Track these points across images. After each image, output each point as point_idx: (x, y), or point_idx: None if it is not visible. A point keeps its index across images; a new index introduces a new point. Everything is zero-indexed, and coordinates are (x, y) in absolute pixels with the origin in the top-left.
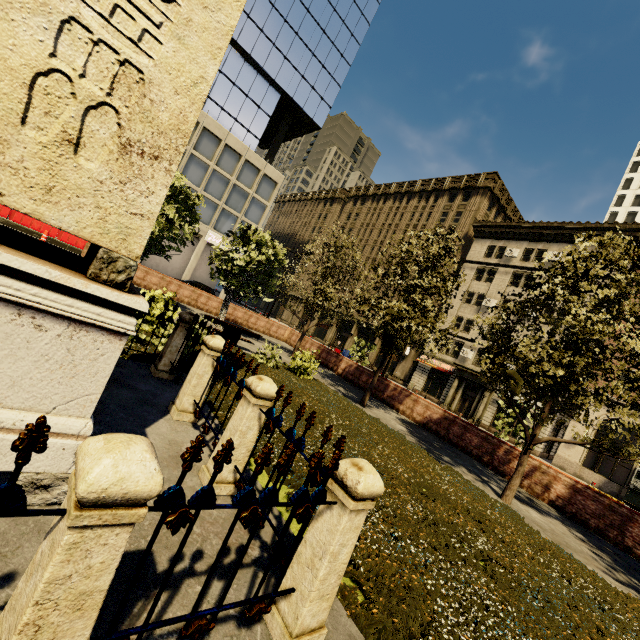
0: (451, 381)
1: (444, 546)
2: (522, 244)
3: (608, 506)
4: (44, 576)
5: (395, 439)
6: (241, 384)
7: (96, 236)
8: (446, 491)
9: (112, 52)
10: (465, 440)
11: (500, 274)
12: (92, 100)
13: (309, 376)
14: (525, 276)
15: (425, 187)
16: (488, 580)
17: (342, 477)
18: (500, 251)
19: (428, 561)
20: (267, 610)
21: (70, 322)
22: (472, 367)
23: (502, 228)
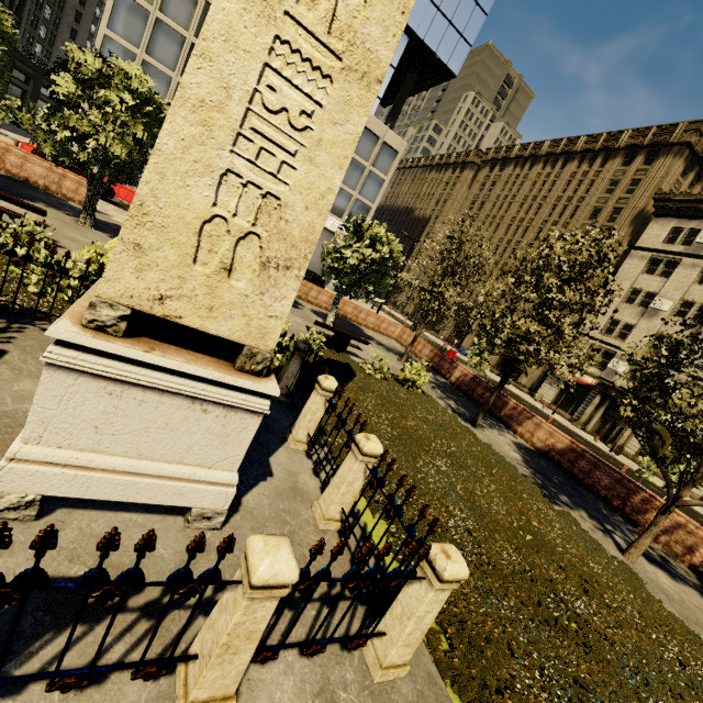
0: (591, 397)
1: (537, 604)
2: None
3: None
4: (232, 621)
5: (505, 472)
6: (350, 434)
7: (242, 338)
8: (553, 541)
9: (257, 189)
10: (593, 478)
11: (684, 267)
12: (241, 232)
13: (417, 389)
14: None
15: (590, 145)
16: (578, 647)
17: (432, 560)
18: (690, 235)
19: (515, 618)
20: (364, 645)
21: (225, 406)
22: (622, 383)
23: (699, 203)
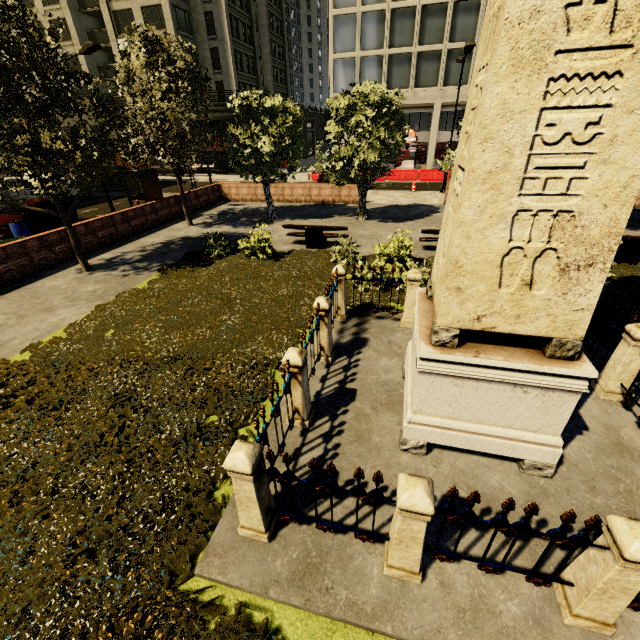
0: None
1: None
2: None
3: None
4: (606, 575)
5: None
6: None
7: (549, 332)
8: None
9: (546, 213)
10: None
11: None
12: (536, 252)
13: None
14: None
15: None
16: None
17: None
18: None
19: None
20: None
21: (542, 388)
22: None
23: None
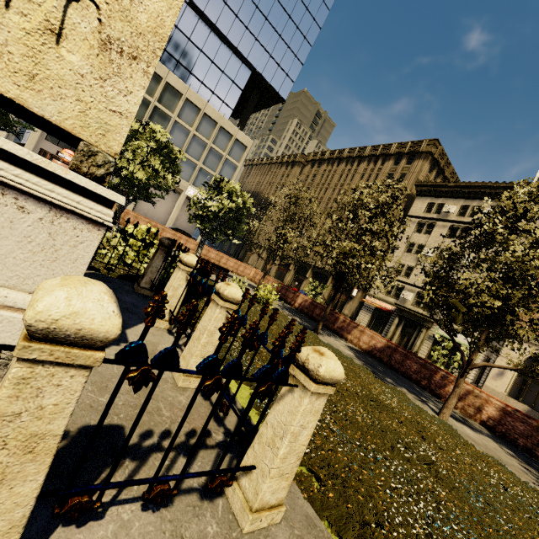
0: (392, 319)
1: (391, 448)
2: (459, 201)
3: (536, 427)
4: None
5: (344, 360)
6: (211, 292)
7: (77, 129)
8: (390, 404)
9: None
10: (405, 366)
11: (438, 227)
12: None
13: (270, 306)
14: (461, 229)
15: (374, 152)
16: (432, 480)
17: (304, 362)
18: (439, 207)
19: (377, 459)
20: (228, 484)
21: (51, 207)
22: (411, 307)
23: (441, 187)
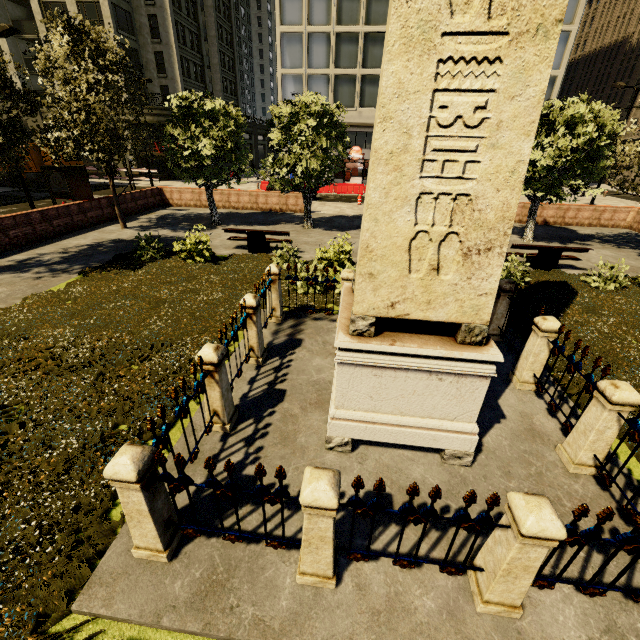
0: None
1: None
2: None
3: None
4: (509, 555)
5: None
6: (588, 379)
7: (458, 318)
8: None
9: (447, 196)
10: None
11: None
12: (441, 236)
13: None
14: None
15: None
16: None
17: None
18: None
19: None
20: None
21: (455, 374)
22: None
23: None
